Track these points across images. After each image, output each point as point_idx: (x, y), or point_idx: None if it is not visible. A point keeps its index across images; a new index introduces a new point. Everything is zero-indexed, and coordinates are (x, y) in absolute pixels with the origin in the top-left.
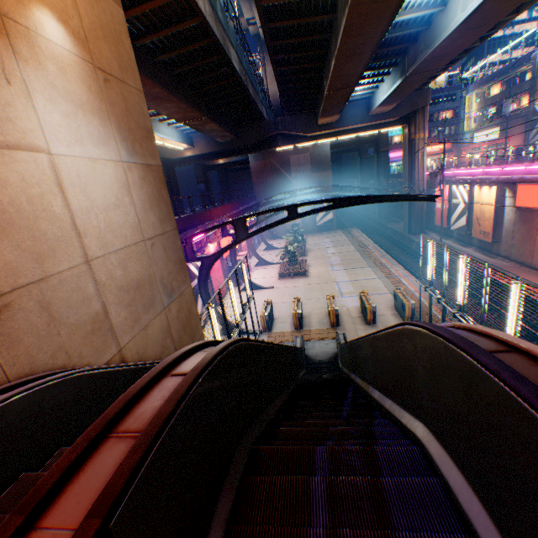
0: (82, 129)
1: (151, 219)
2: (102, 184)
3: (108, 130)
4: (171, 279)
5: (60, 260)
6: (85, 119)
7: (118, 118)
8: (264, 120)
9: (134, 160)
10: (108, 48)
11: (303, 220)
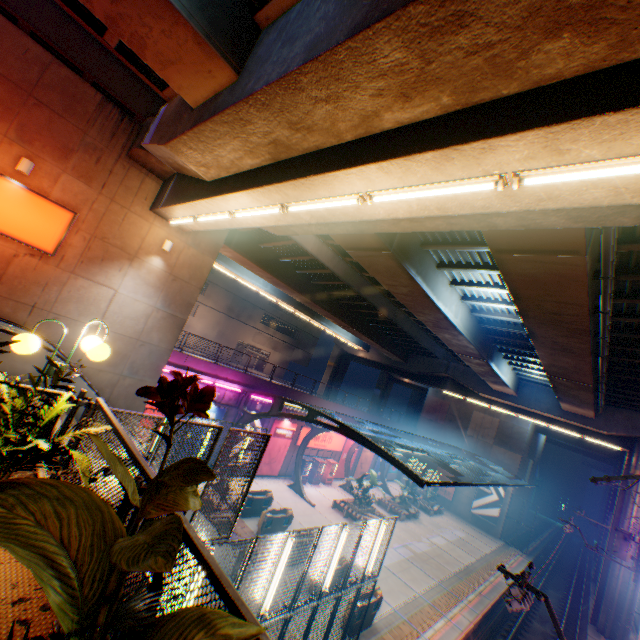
0: (142, 290)
1: (154, 335)
2: (134, 309)
3: (158, 294)
4: (141, 367)
5: (88, 319)
6: (147, 288)
7: (170, 293)
8: (438, 358)
9: (166, 309)
10: (189, 270)
11: (457, 492)
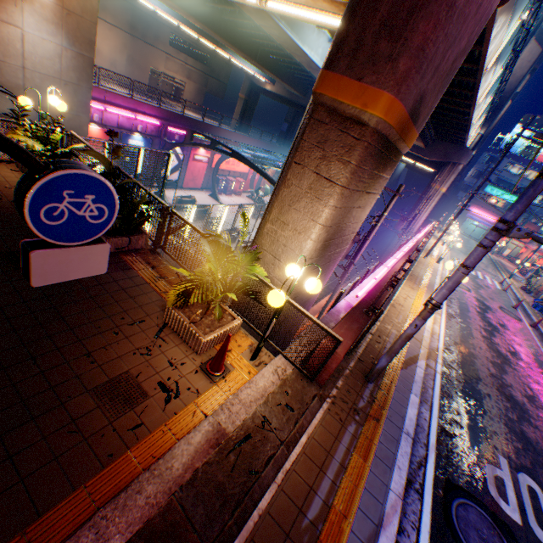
0: (44, 28)
1: (72, 76)
2: (46, 49)
3: (60, 33)
4: (73, 105)
5: (13, 61)
6: (47, 26)
7: (70, 31)
8: None
9: (73, 49)
10: (78, 3)
11: None
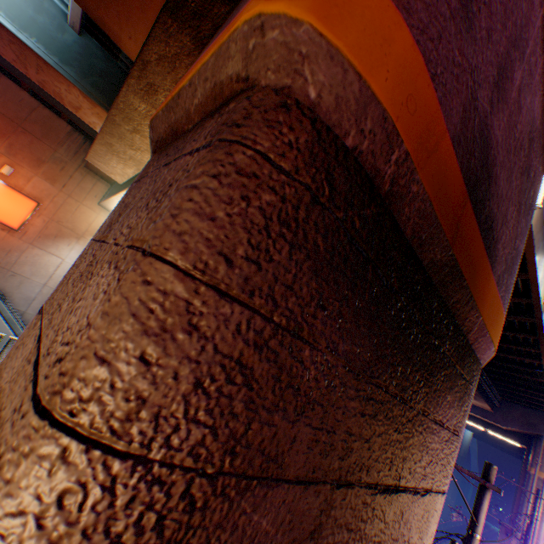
0: None
1: None
2: None
3: None
4: None
5: (39, 278)
6: None
7: None
8: None
9: None
10: None
11: None
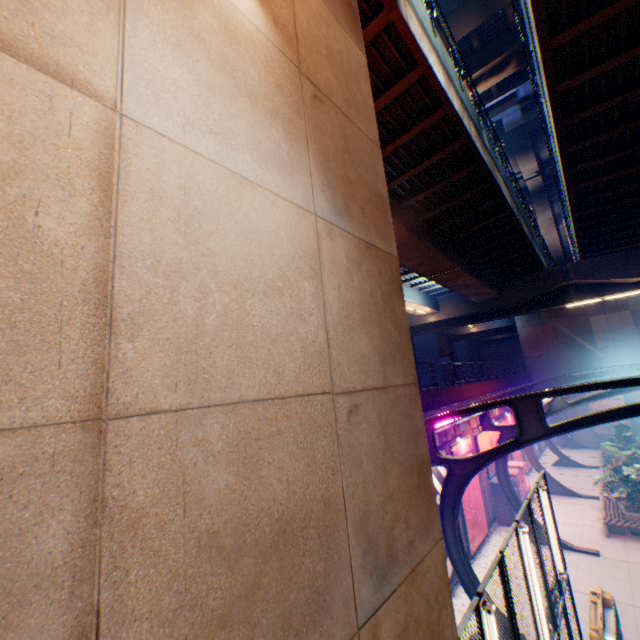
0: (237, 123)
1: (358, 347)
2: (249, 231)
3: (298, 156)
4: (387, 516)
5: None
6: (250, 115)
7: (325, 152)
8: (541, 269)
9: (343, 224)
10: (332, 72)
11: (631, 420)
